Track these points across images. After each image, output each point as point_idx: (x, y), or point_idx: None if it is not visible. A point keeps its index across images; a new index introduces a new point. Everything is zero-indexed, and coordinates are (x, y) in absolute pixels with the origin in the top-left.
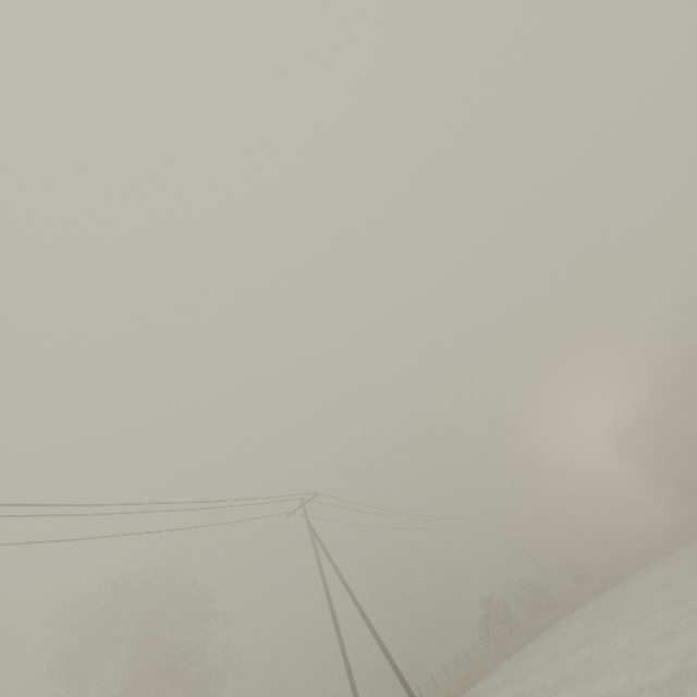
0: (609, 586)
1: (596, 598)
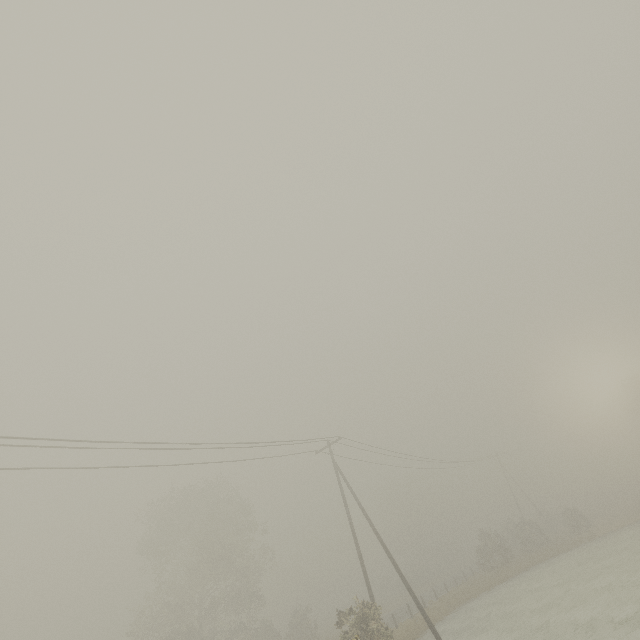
0: (604, 533)
1: (589, 542)
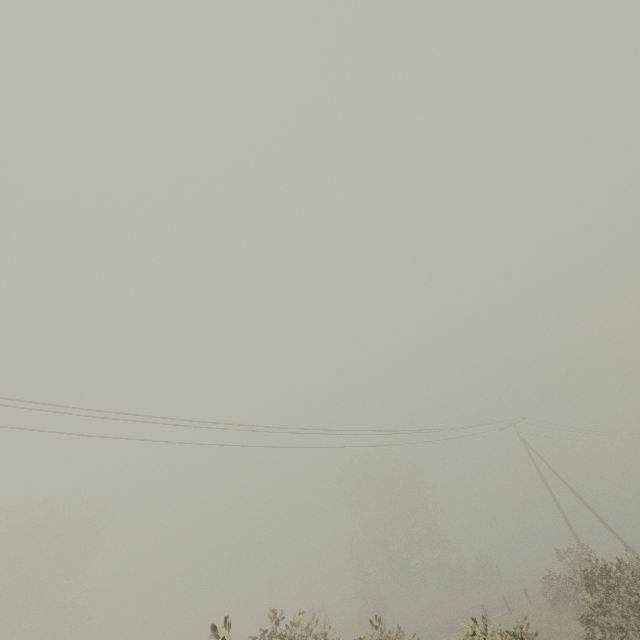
0: None
1: None
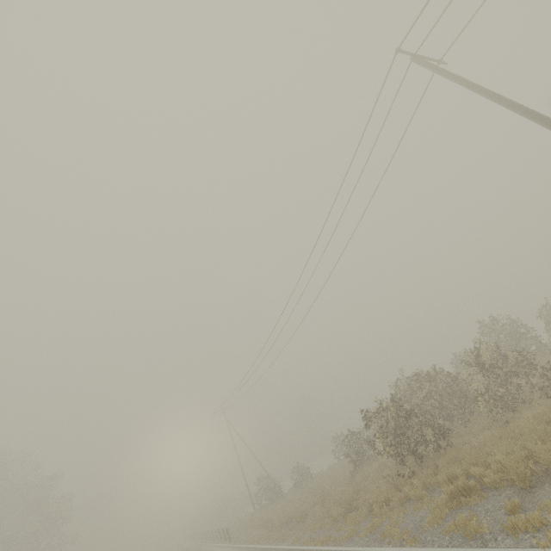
0: None
1: None
